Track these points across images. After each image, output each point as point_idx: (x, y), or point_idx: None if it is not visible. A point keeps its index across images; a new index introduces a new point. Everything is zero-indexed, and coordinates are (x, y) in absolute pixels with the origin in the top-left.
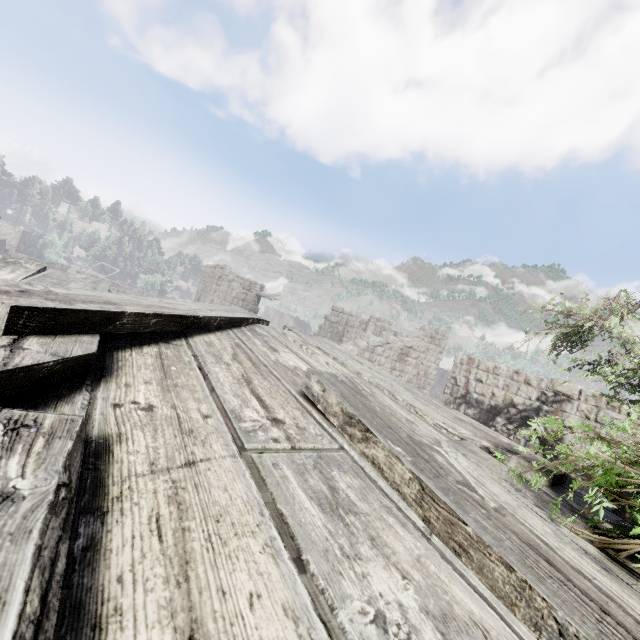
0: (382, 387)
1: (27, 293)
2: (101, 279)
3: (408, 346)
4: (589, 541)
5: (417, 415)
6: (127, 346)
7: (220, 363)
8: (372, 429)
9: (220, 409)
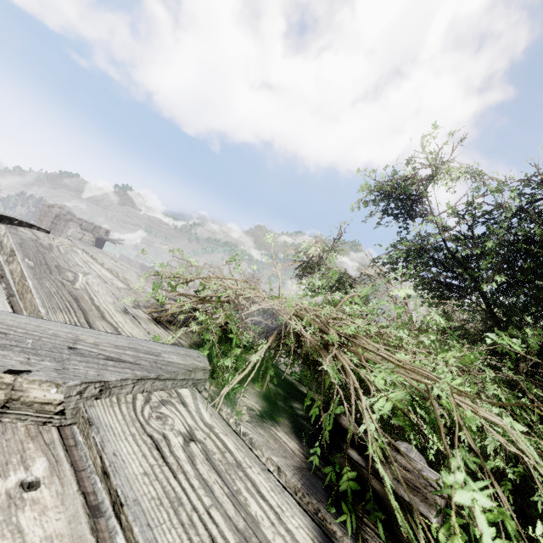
0: (113, 270)
1: None
2: None
3: None
4: (151, 316)
5: (126, 284)
6: None
7: None
8: (19, 254)
9: None
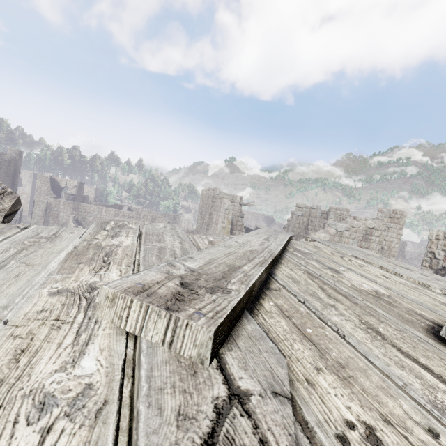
0: None
1: (189, 286)
2: (141, 209)
3: (370, 227)
4: None
5: None
6: (251, 305)
7: (328, 307)
8: None
9: (423, 406)
